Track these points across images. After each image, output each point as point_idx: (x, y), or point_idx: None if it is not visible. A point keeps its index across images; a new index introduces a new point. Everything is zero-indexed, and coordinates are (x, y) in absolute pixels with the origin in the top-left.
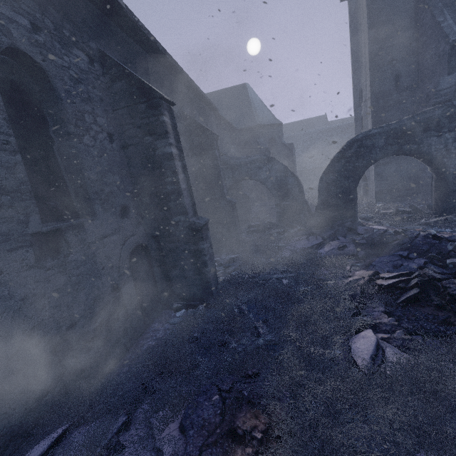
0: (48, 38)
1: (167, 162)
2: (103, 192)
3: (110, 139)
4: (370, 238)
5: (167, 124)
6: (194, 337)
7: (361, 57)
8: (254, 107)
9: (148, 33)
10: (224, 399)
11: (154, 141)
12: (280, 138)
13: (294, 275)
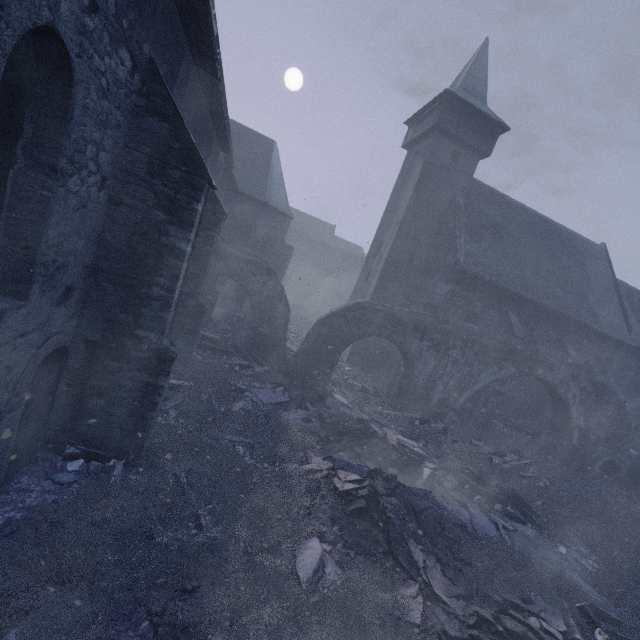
0: (100, 26)
1: (172, 258)
2: (54, 264)
3: (101, 184)
4: (337, 419)
5: (198, 213)
6: (106, 519)
7: (395, 215)
8: (272, 178)
9: (220, 69)
10: (156, 626)
11: (169, 224)
12: (283, 233)
13: (252, 442)
